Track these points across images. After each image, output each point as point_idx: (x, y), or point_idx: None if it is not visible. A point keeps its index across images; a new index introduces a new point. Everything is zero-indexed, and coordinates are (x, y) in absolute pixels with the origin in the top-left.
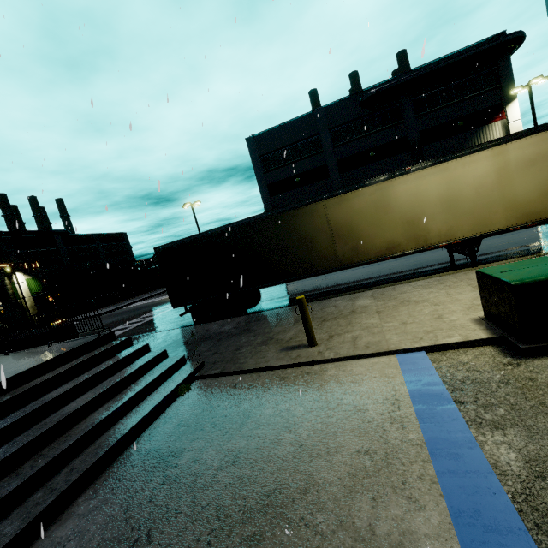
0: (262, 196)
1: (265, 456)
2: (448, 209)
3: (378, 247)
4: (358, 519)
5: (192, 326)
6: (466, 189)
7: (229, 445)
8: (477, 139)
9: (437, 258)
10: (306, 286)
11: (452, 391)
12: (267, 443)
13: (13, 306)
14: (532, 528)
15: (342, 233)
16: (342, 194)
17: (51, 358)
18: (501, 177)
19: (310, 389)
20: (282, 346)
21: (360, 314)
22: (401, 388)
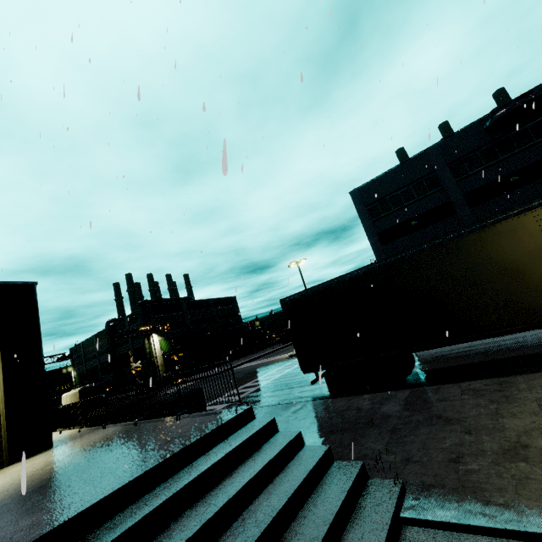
0: (372, 246)
1: None
2: None
3: None
4: None
5: (329, 399)
6: None
7: None
8: None
9: None
10: (477, 346)
11: None
12: None
13: (148, 363)
14: None
15: None
16: None
17: (182, 448)
18: None
19: None
20: None
21: None
22: None
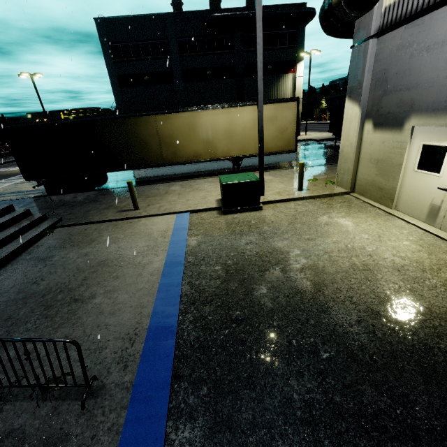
0: (112, 85)
1: (101, 252)
2: (228, 137)
3: (188, 154)
4: (136, 261)
5: (46, 197)
6: (238, 127)
7: (83, 251)
8: (278, 83)
9: (231, 165)
10: (145, 174)
11: (190, 226)
12: (103, 248)
13: None
14: (187, 256)
15: (167, 141)
16: (167, 114)
17: None
18: (255, 124)
19: (130, 228)
20: (118, 210)
21: (169, 194)
22: (171, 226)
